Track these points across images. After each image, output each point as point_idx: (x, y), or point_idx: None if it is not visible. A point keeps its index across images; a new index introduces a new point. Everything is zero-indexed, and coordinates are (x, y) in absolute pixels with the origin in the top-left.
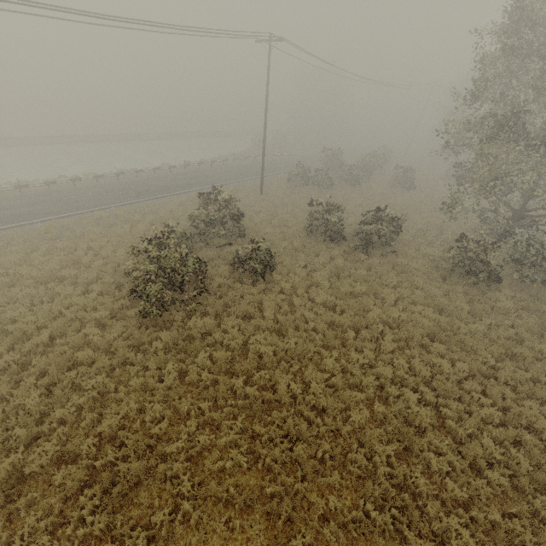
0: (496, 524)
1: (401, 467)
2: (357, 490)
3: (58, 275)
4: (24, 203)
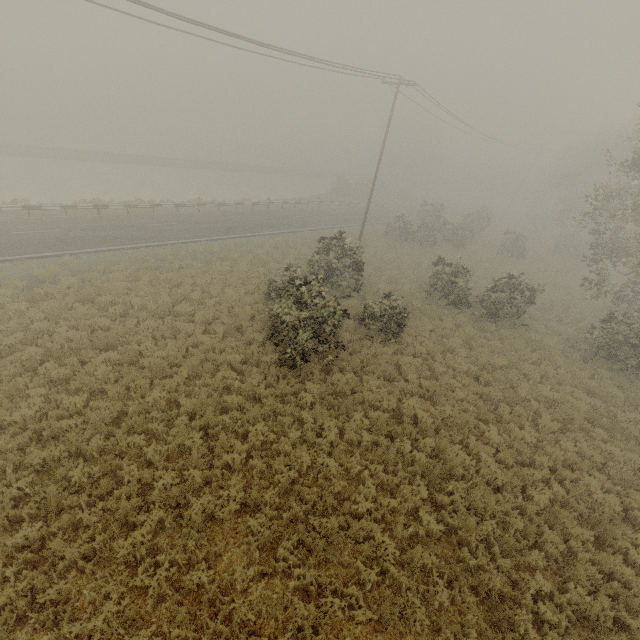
0: None
1: (599, 554)
2: (557, 574)
3: (174, 309)
4: (107, 225)
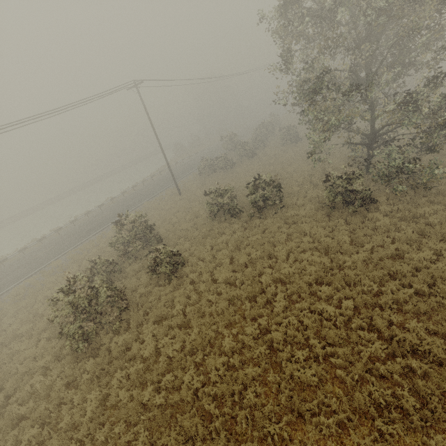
0: None
1: (294, 441)
2: None
3: (18, 333)
4: (4, 274)
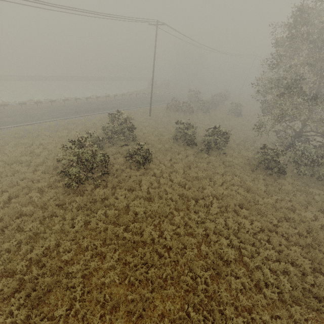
0: (266, 322)
1: (213, 285)
2: (185, 298)
3: (19, 159)
4: (5, 115)
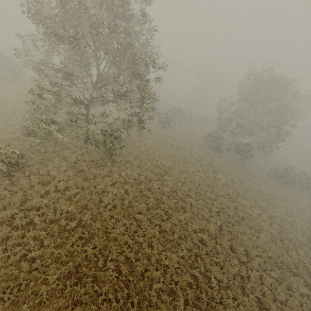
0: None
1: None
2: None
3: None
4: None
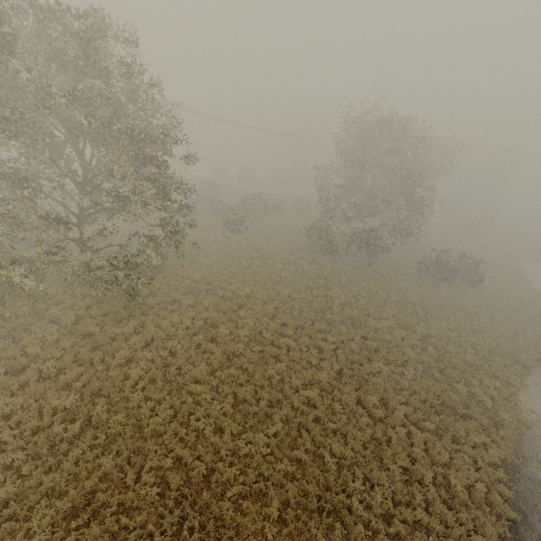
0: None
1: None
2: None
3: None
4: None
